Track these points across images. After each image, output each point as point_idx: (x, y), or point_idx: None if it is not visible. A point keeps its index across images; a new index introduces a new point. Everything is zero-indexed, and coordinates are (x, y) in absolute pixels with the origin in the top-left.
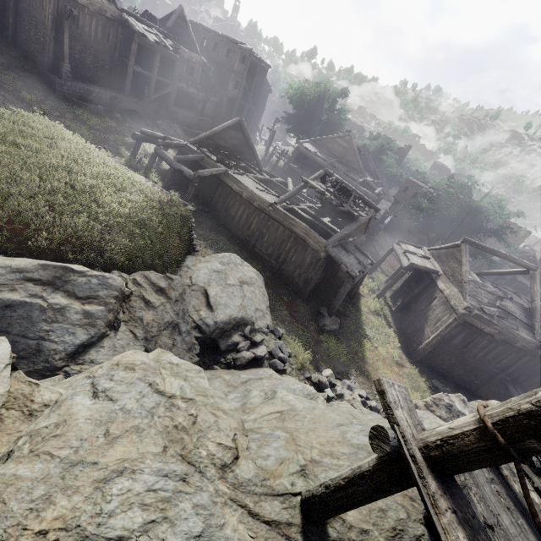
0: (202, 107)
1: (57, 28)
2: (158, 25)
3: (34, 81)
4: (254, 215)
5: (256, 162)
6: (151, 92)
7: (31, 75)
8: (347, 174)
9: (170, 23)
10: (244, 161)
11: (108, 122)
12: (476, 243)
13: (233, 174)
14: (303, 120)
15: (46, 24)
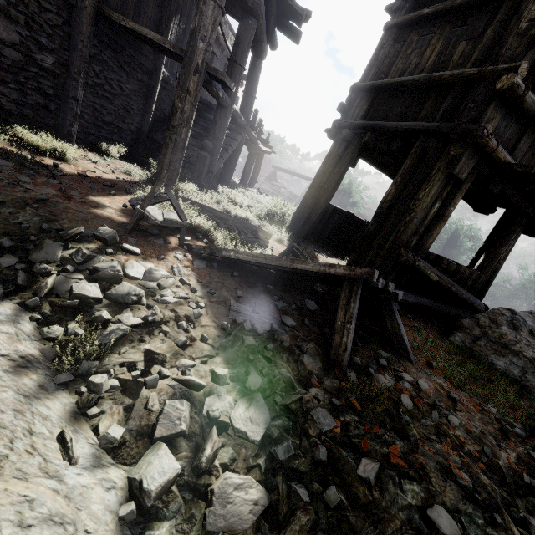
0: None
1: None
2: None
3: None
4: None
5: None
6: None
7: None
8: None
9: None
10: None
11: None
12: (278, 167)
13: None
14: None
15: None
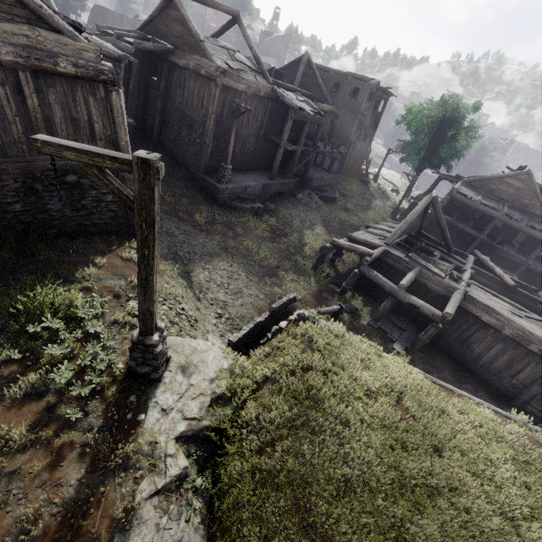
0: (331, 163)
1: (215, 125)
2: (285, 81)
3: (192, 190)
4: (527, 361)
5: (445, 243)
6: (294, 166)
7: (187, 182)
8: (533, 226)
9: (299, 76)
10: (422, 239)
11: (266, 219)
12: None
13: (476, 296)
14: (424, 147)
15: (207, 125)
